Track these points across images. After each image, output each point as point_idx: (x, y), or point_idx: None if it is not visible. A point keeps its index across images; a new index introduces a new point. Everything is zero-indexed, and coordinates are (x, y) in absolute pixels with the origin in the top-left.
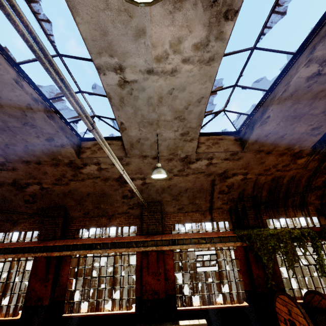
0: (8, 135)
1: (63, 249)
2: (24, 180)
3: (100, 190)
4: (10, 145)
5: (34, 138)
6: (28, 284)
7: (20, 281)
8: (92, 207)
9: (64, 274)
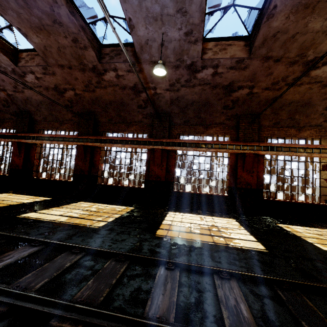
0: (299, 16)
1: (268, 149)
2: (240, 82)
3: (306, 99)
4: (279, 33)
5: (321, 21)
6: (229, 174)
7: (221, 172)
8: (285, 117)
9: (260, 170)
